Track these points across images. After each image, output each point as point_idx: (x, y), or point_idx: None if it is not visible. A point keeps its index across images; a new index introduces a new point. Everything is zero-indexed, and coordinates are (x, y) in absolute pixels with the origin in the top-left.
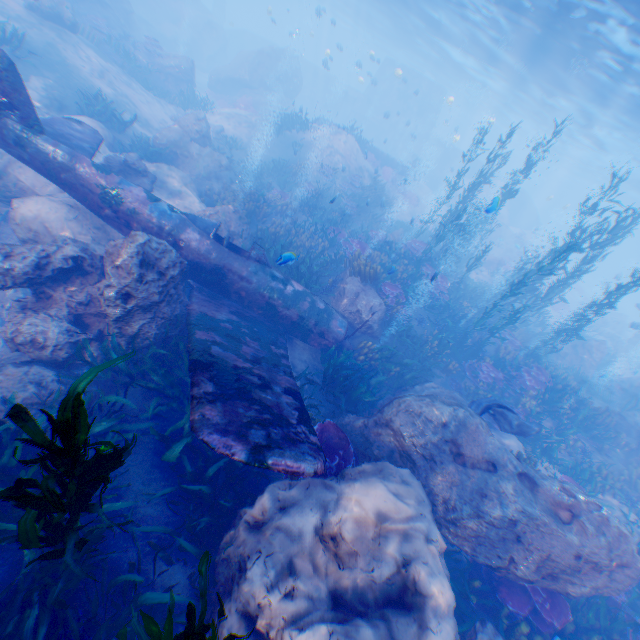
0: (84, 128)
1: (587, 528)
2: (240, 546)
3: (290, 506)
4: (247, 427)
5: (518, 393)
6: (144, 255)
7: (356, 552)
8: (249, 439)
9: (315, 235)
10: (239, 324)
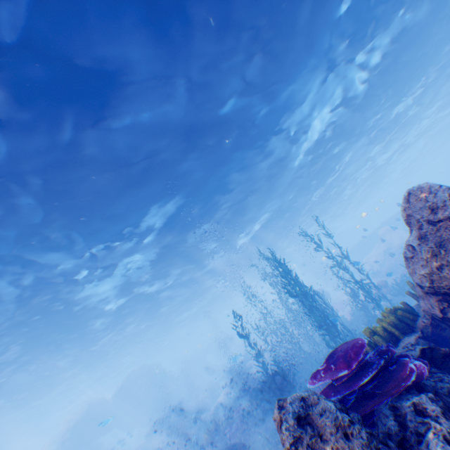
0: None
1: None
2: None
3: None
4: None
5: None
6: None
7: None
8: None
9: None
10: None
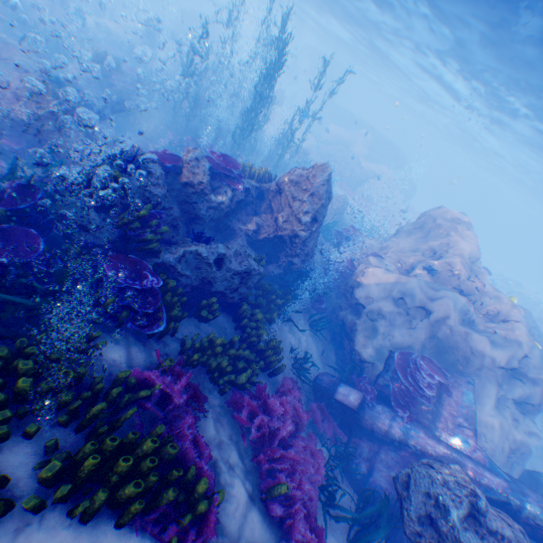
0: None
1: (24, 78)
2: None
3: None
4: None
5: None
6: None
7: None
8: None
9: None
10: None
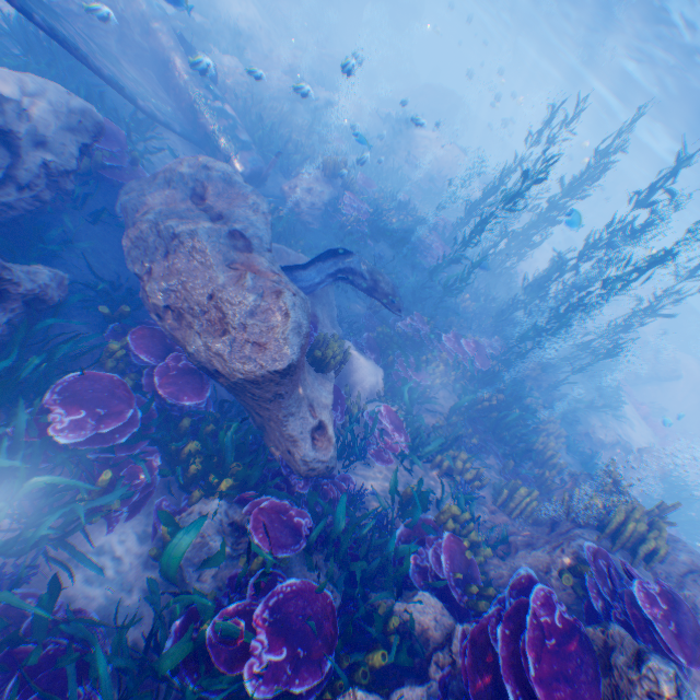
0: None
1: (245, 280)
2: None
3: None
4: None
5: (436, 359)
6: None
7: None
8: None
9: None
10: (146, 90)
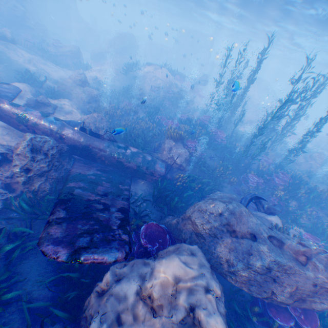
0: (10, 86)
1: (319, 266)
2: (90, 309)
3: (122, 279)
4: (78, 237)
5: (273, 189)
6: (32, 145)
7: (162, 305)
8: (75, 245)
9: (148, 122)
10: (100, 175)
